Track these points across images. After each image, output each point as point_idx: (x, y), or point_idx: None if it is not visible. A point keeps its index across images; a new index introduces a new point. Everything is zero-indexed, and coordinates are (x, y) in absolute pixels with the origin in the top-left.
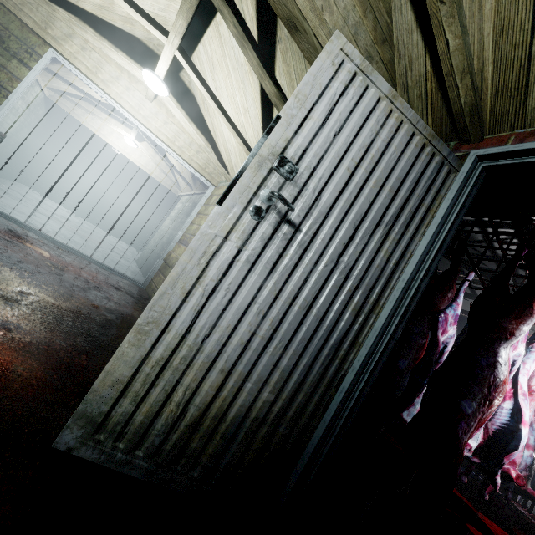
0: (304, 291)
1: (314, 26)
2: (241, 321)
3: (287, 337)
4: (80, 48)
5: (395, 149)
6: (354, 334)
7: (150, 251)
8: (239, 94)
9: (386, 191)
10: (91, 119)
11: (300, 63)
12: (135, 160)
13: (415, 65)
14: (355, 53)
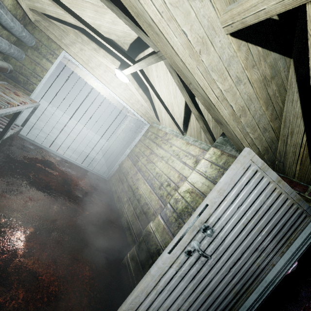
0: (208, 287)
1: (233, 127)
2: (173, 303)
3: (196, 308)
4: (79, 49)
5: (274, 209)
6: (232, 304)
7: (110, 148)
8: (172, 87)
9: (264, 232)
10: (80, 69)
11: None
12: (103, 93)
13: (295, 136)
14: (259, 160)
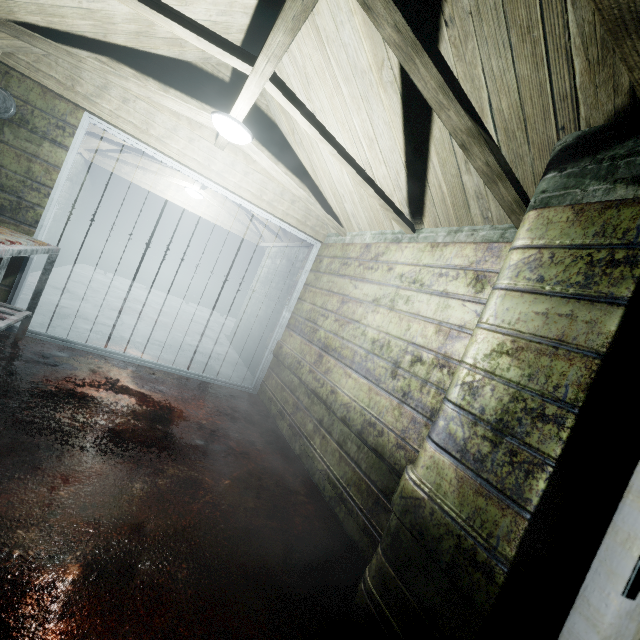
0: None
1: None
2: None
3: None
4: (121, 101)
5: None
6: None
7: (243, 327)
8: (358, 118)
9: None
10: (142, 174)
11: (499, 58)
12: (202, 213)
13: None
14: None
